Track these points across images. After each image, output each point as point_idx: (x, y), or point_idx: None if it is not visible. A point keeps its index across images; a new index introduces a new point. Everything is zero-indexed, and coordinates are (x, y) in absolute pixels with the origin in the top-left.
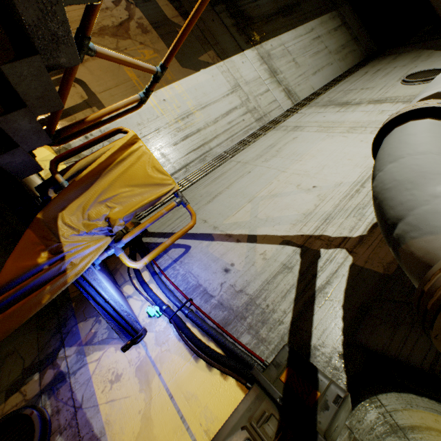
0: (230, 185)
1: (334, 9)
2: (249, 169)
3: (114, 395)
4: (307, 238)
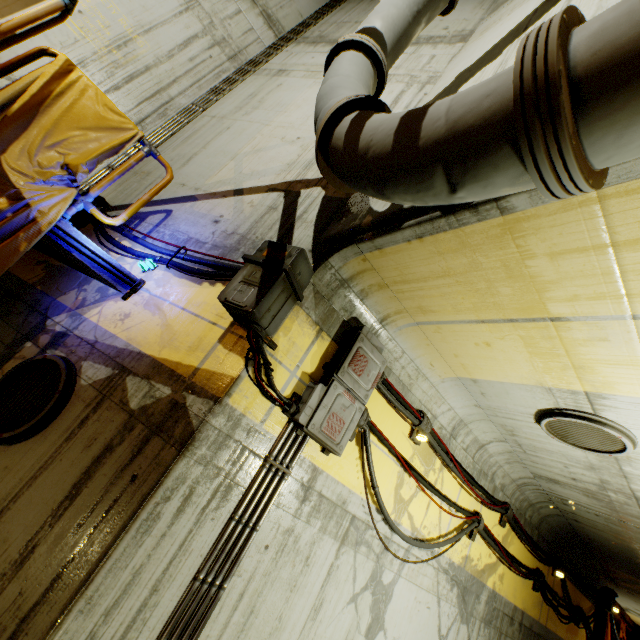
0: (207, 144)
1: None
2: (227, 125)
3: (129, 325)
4: (290, 184)
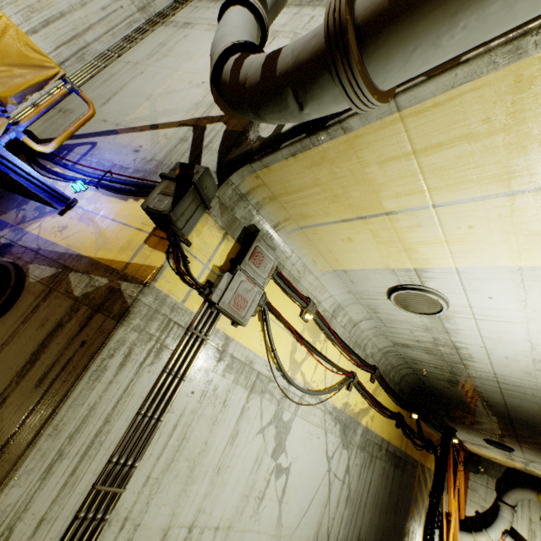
0: (124, 86)
1: None
2: (141, 70)
3: (67, 235)
4: (198, 120)
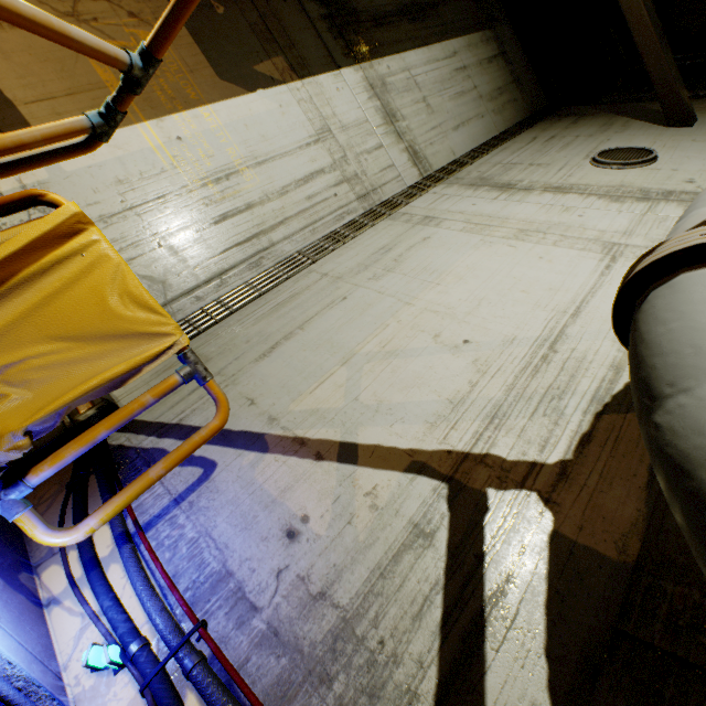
0: (307, 321)
1: (489, 27)
2: (343, 292)
3: None
4: (460, 460)
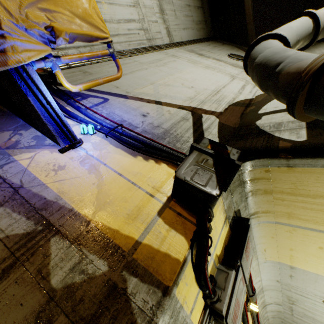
0: (133, 72)
1: None
2: (145, 67)
3: (62, 177)
4: (194, 108)
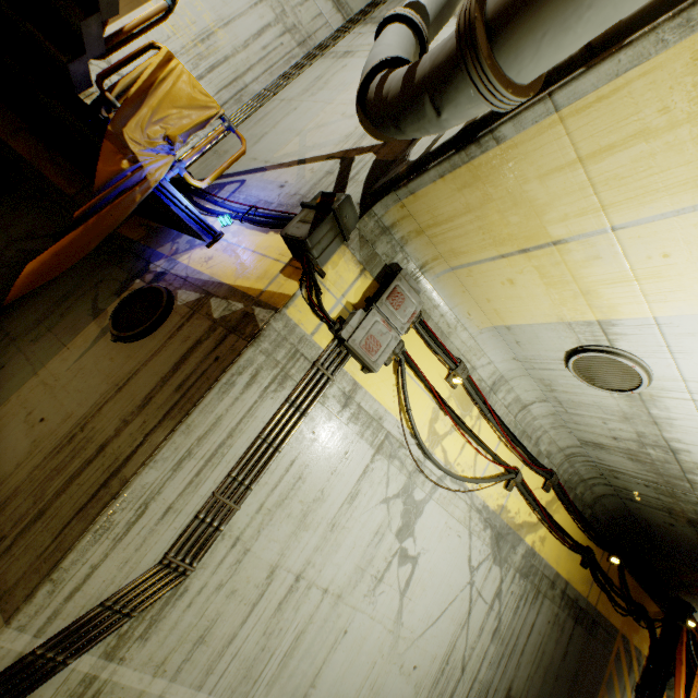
0: (276, 124)
1: None
2: (295, 106)
3: (212, 265)
4: (347, 152)
